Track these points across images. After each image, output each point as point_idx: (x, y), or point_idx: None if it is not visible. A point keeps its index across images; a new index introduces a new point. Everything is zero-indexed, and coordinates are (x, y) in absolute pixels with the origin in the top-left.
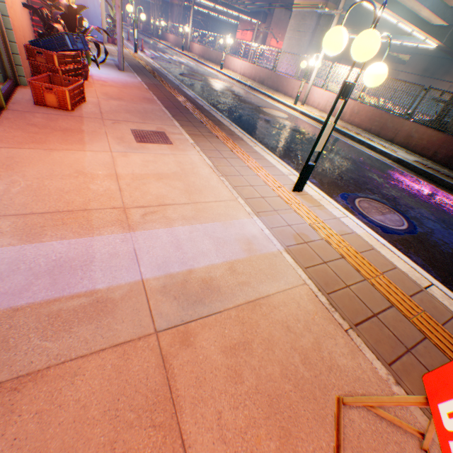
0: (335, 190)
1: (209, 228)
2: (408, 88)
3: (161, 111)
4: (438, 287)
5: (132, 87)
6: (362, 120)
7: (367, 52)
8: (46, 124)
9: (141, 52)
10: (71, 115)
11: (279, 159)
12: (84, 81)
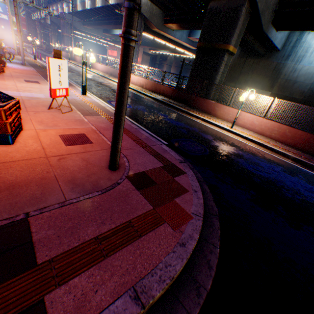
0: (108, 100)
1: (44, 95)
2: None
3: (40, 78)
4: None
5: (28, 71)
6: (149, 87)
7: (79, 53)
8: None
9: (41, 60)
10: None
11: (91, 93)
12: (4, 67)
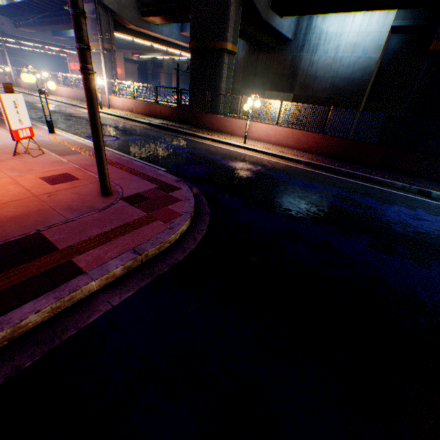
0: (87, 135)
1: None
2: None
3: None
4: None
5: None
6: (142, 110)
7: (31, 80)
8: None
9: None
10: None
11: (61, 131)
12: None
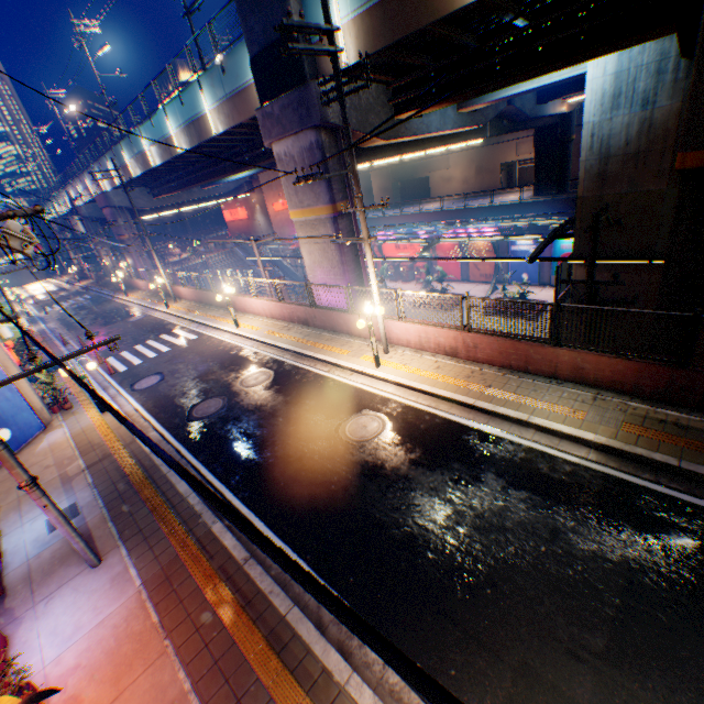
0: None
1: None
2: (470, 167)
3: None
4: None
5: (130, 658)
6: (488, 354)
7: None
8: None
9: (112, 377)
10: None
11: None
12: None
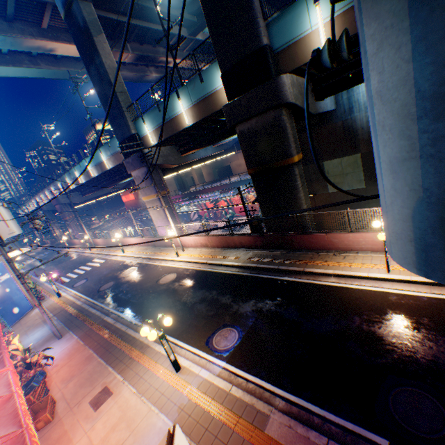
0: (203, 339)
1: (142, 441)
2: None
3: (99, 363)
4: (244, 375)
5: (74, 353)
6: (217, 243)
7: (153, 338)
8: (47, 444)
9: (63, 284)
10: (55, 423)
11: (173, 338)
12: (47, 382)
